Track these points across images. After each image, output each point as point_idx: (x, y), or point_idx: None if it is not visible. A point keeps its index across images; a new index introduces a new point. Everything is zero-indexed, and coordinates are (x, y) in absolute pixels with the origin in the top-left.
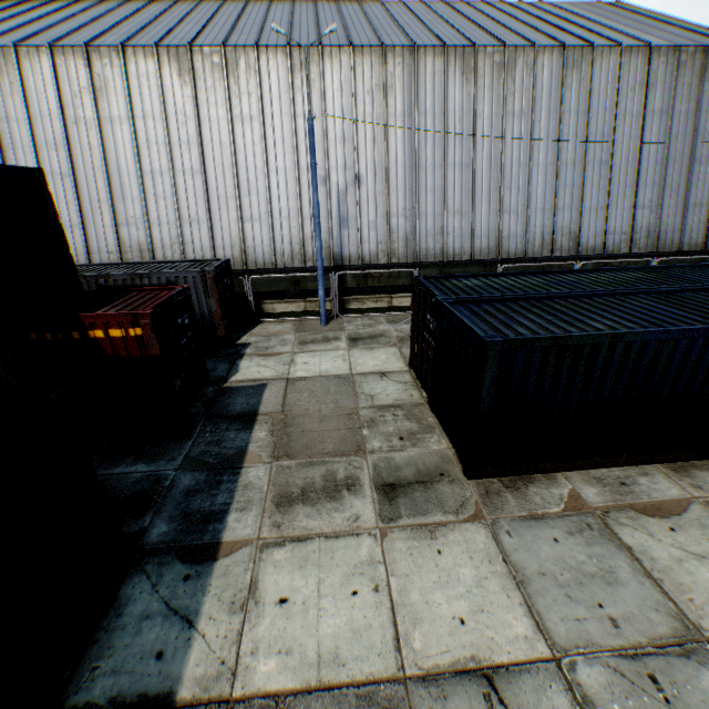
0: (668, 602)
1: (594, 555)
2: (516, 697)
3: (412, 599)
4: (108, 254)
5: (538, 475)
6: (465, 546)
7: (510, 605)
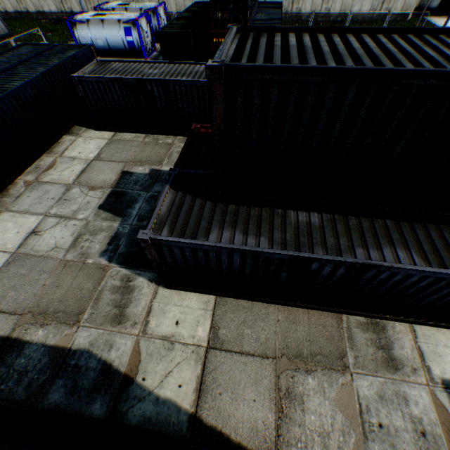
0: (62, 184)
1: (42, 191)
2: (43, 228)
3: (1, 243)
4: None
5: (11, 186)
6: (4, 221)
7: (29, 218)
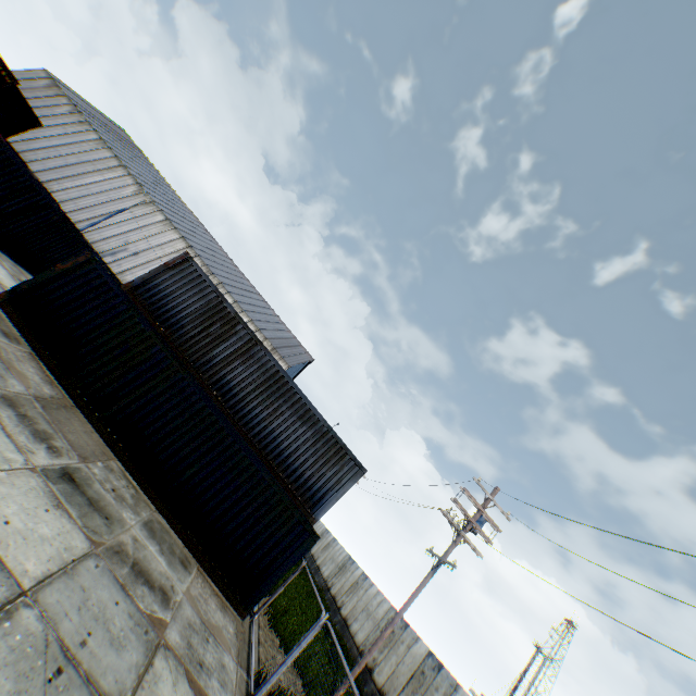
0: None
1: None
2: None
3: None
4: (40, 179)
5: None
6: None
7: None
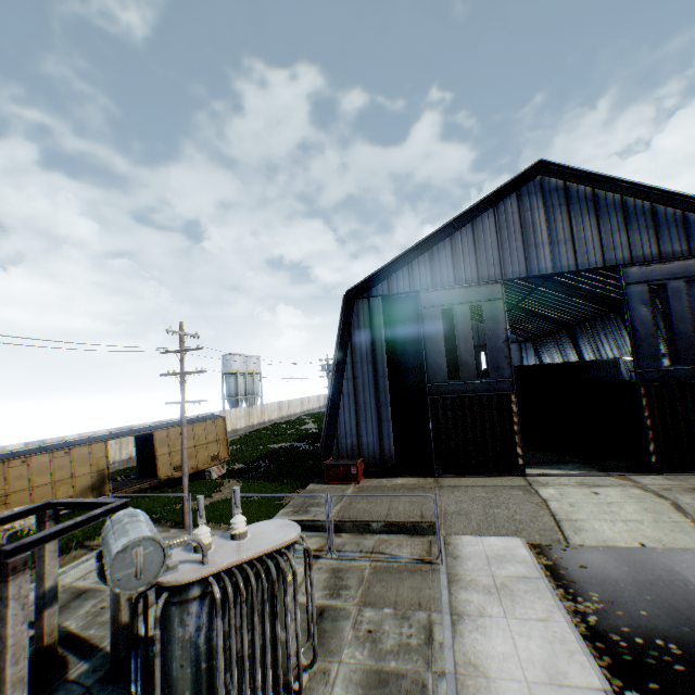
0: None
1: None
2: None
3: None
4: None
5: None
6: None
7: None
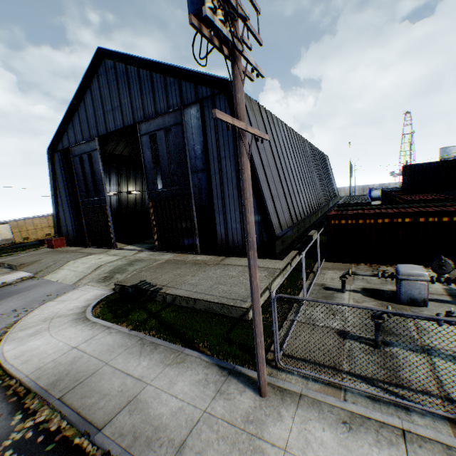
0: None
1: None
2: None
3: None
4: (314, 201)
5: None
6: None
7: None
